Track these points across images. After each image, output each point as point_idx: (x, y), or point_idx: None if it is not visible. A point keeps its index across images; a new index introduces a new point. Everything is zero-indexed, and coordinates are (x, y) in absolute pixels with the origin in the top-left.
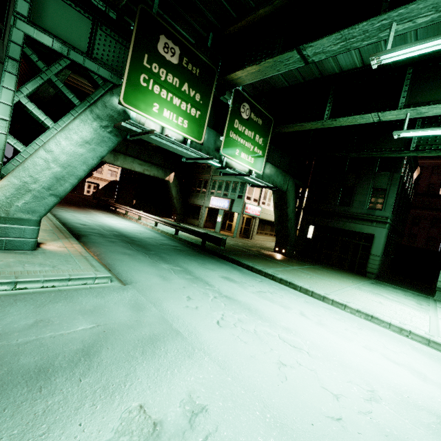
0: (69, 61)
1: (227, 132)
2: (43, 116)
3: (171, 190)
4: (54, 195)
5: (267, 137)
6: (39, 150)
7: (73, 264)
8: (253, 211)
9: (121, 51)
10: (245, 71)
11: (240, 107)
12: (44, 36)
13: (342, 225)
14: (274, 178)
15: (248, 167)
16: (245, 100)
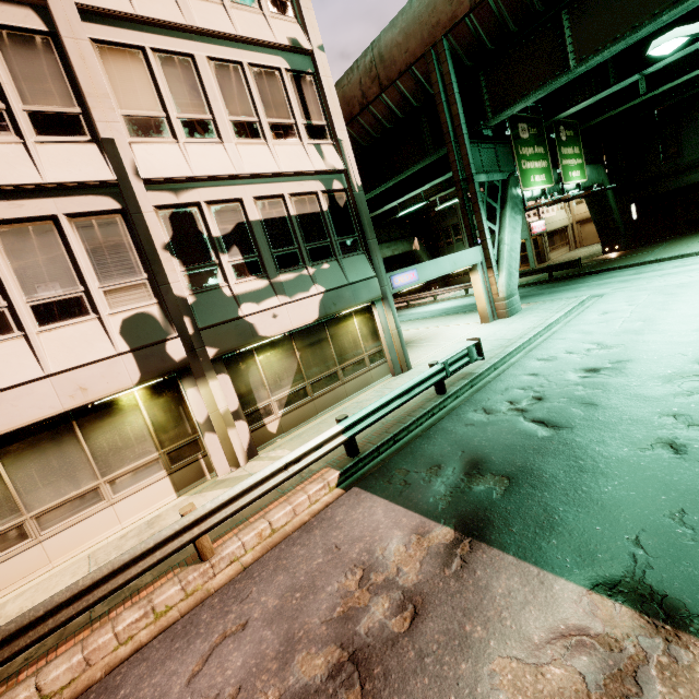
0: (487, 183)
1: (561, 163)
2: (492, 227)
3: (422, 258)
4: (517, 271)
5: (579, 142)
6: (504, 247)
7: (558, 302)
8: (538, 229)
9: (490, 153)
10: (577, 106)
11: (559, 134)
12: (481, 177)
13: (679, 184)
14: (591, 177)
15: (578, 181)
16: (559, 124)
